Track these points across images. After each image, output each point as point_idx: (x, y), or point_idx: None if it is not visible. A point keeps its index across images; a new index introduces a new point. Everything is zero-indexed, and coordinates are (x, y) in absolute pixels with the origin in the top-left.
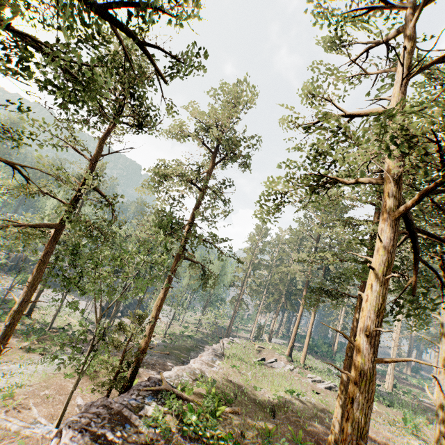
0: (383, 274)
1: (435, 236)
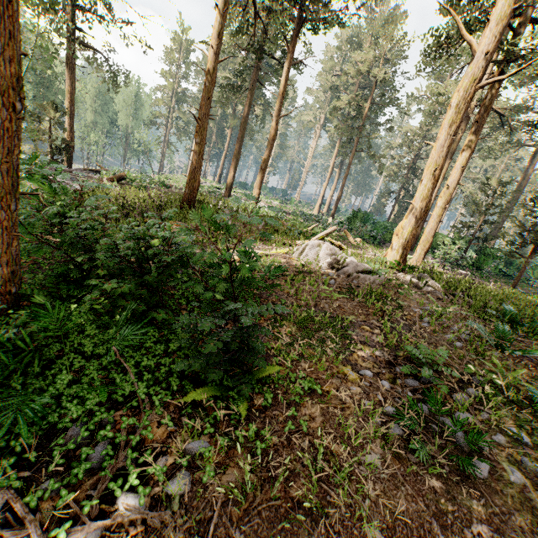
0: (223, 11)
1: None
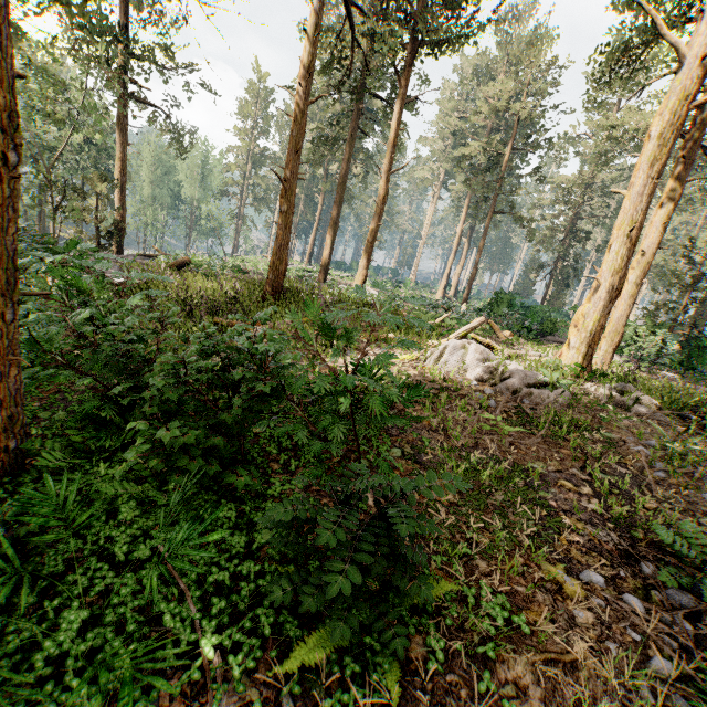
0: (314, 37)
1: (362, 10)
